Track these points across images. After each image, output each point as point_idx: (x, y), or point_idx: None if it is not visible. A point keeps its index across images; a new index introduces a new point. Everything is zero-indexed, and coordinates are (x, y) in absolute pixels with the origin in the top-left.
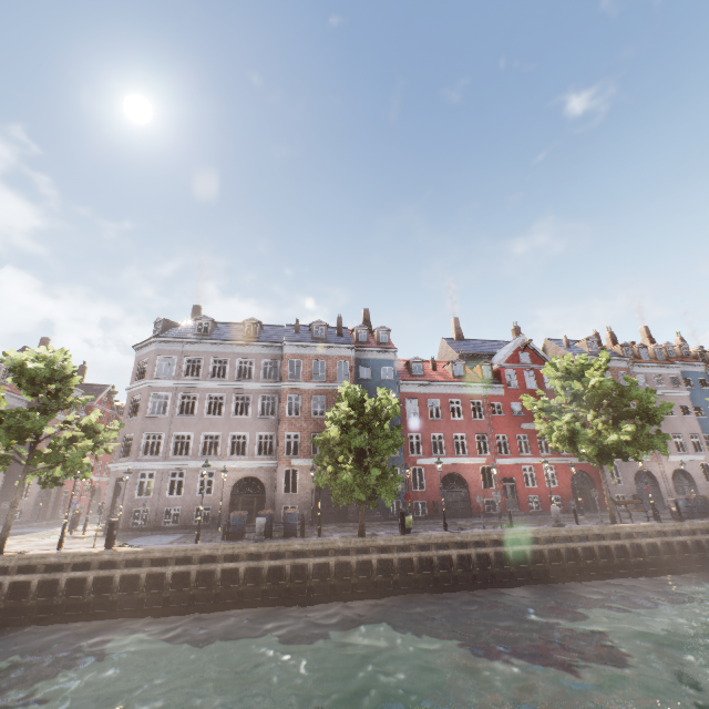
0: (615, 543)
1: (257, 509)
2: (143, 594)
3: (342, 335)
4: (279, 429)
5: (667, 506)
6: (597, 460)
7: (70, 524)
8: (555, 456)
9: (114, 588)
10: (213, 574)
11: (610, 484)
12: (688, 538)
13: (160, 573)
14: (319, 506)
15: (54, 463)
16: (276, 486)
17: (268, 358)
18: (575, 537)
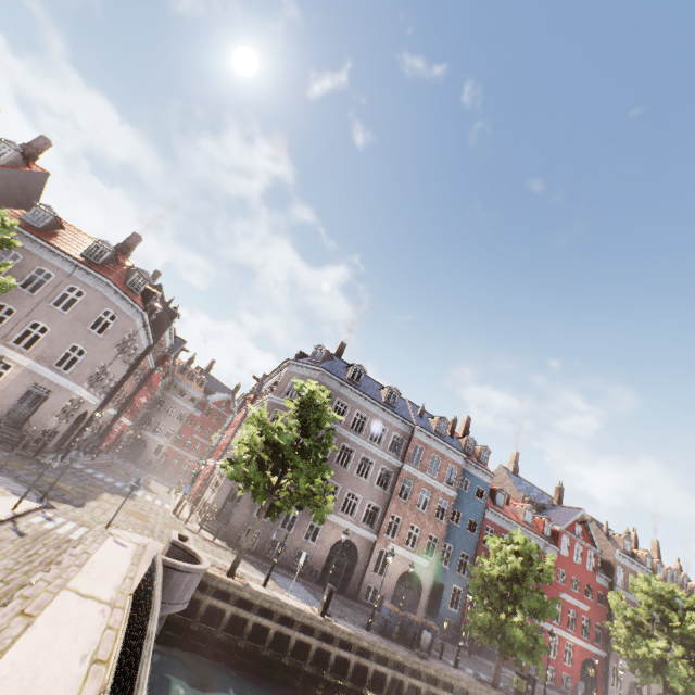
0: None
1: (344, 575)
2: (348, 682)
3: (453, 437)
4: (388, 506)
5: None
6: None
7: (177, 507)
8: (576, 636)
9: (329, 666)
10: (396, 682)
11: (610, 684)
12: None
13: (359, 662)
14: (462, 636)
15: (303, 506)
16: (369, 562)
17: (399, 432)
18: None
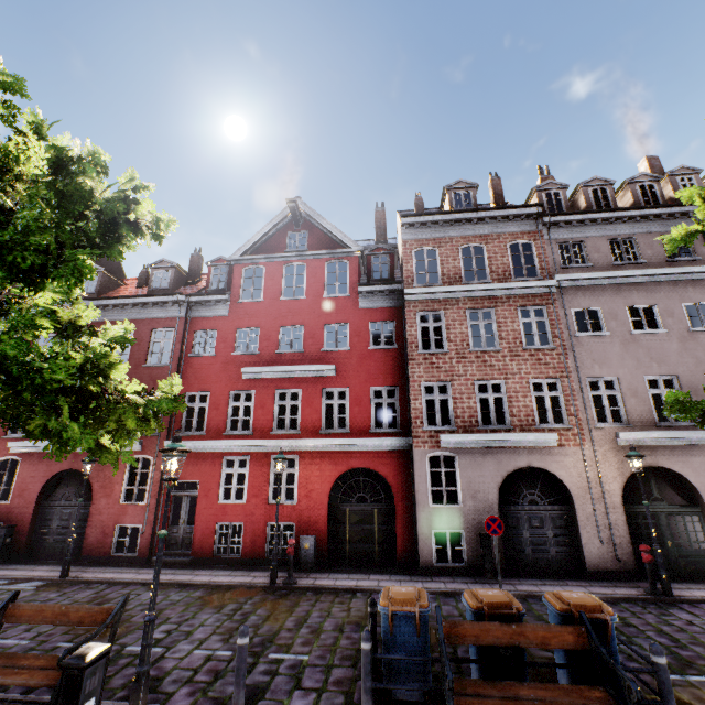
0: None
1: None
2: None
3: None
4: None
5: (592, 570)
6: None
7: None
8: (307, 437)
9: None
10: None
11: (425, 503)
12: None
13: None
14: None
15: None
16: None
17: None
18: None
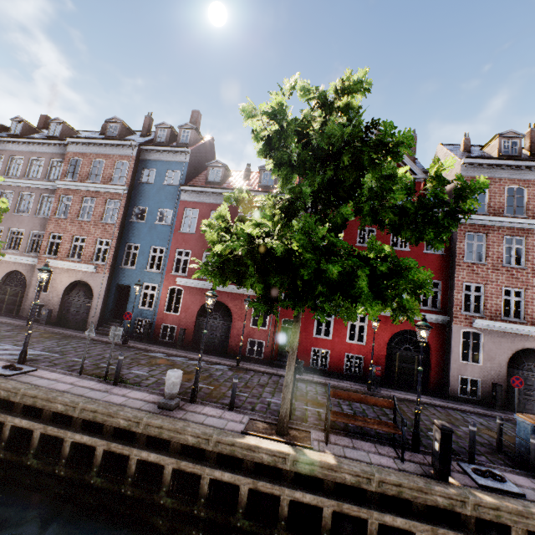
0: (214, 475)
1: (20, 301)
2: None
3: (145, 136)
4: (46, 228)
5: None
6: (251, 303)
7: None
8: None
9: None
10: None
11: (456, 359)
12: (423, 530)
13: None
14: None
15: None
16: (32, 283)
17: (56, 157)
18: (142, 437)
